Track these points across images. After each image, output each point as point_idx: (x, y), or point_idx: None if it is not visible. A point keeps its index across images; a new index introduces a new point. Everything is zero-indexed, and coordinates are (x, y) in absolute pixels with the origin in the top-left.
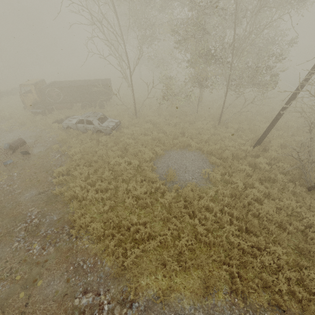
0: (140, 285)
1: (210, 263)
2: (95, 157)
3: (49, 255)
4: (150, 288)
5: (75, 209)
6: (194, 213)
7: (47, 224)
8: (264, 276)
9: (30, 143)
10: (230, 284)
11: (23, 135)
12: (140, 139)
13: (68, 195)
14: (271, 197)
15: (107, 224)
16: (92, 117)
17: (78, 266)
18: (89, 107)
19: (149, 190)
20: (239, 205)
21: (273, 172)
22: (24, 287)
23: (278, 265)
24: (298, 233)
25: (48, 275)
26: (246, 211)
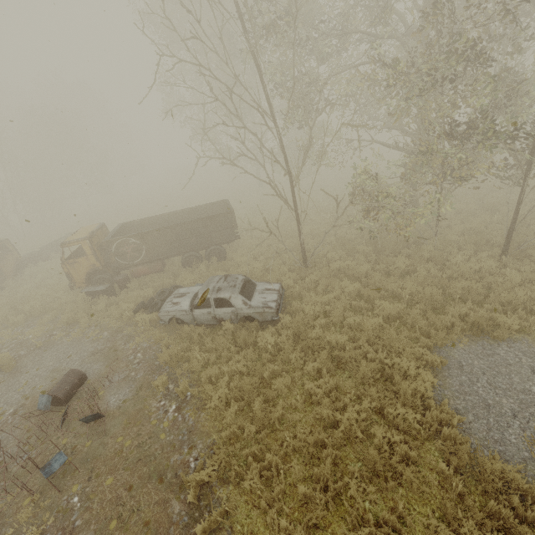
0: None
1: None
2: (278, 407)
3: None
4: None
5: None
6: None
7: None
8: None
9: (96, 377)
10: None
11: (76, 354)
12: (347, 324)
13: None
14: None
15: None
16: (227, 291)
17: None
18: (197, 260)
19: None
20: None
21: None
22: None
23: None
24: None
25: None
26: None
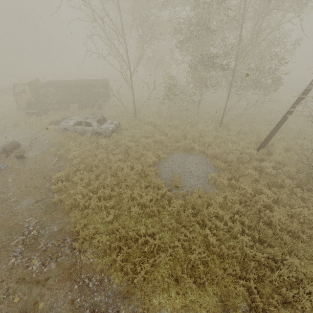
0: (152, 304)
1: (225, 276)
2: (95, 161)
3: (50, 272)
4: (164, 307)
5: (76, 219)
6: (203, 221)
7: (47, 236)
8: (284, 292)
9: (25, 146)
10: (249, 301)
11: (17, 137)
12: (141, 142)
13: (69, 203)
14: (281, 203)
15: (112, 235)
16: (91, 119)
17: (83, 284)
18: (86, 107)
19: (155, 197)
20: (250, 213)
21: (280, 177)
22: (24, 311)
23: (295, 278)
24: (311, 242)
25: (50, 296)
26: (257, 219)
